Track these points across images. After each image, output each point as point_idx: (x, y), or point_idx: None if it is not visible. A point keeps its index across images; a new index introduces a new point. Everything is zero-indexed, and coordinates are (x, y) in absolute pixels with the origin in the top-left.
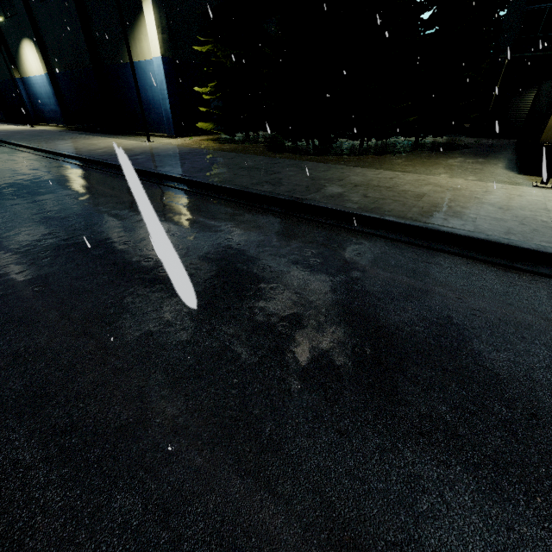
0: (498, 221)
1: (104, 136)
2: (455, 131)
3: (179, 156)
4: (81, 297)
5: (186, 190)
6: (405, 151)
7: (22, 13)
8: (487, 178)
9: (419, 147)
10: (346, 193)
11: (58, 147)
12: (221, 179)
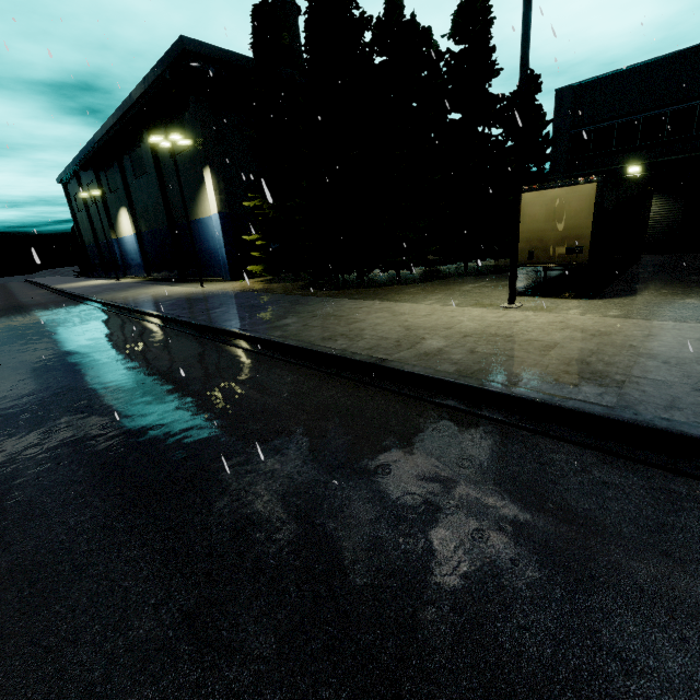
0: (380, 340)
1: (169, 285)
2: (504, 254)
3: (204, 299)
4: (4, 402)
5: (173, 328)
6: (439, 279)
7: (121, 188)
8: (468, 302)
9: (464, 273)
10: (292, 323)
11: (113, 298)
12: (205, 318)
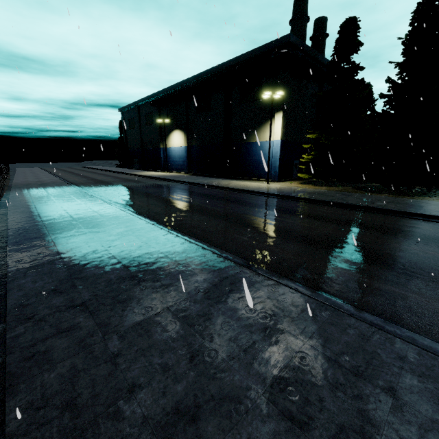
0: None
1: (229, 180)
2: None
3: (325, 194)
4: None
5: (380, 213)
6: None
7: (183, 118)
8: None
9: None
10: None
11: (231, 186)
12: (397, 208)
